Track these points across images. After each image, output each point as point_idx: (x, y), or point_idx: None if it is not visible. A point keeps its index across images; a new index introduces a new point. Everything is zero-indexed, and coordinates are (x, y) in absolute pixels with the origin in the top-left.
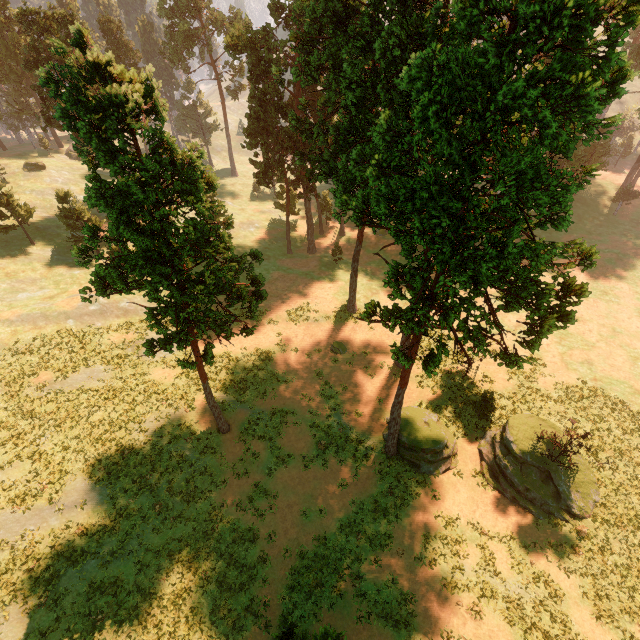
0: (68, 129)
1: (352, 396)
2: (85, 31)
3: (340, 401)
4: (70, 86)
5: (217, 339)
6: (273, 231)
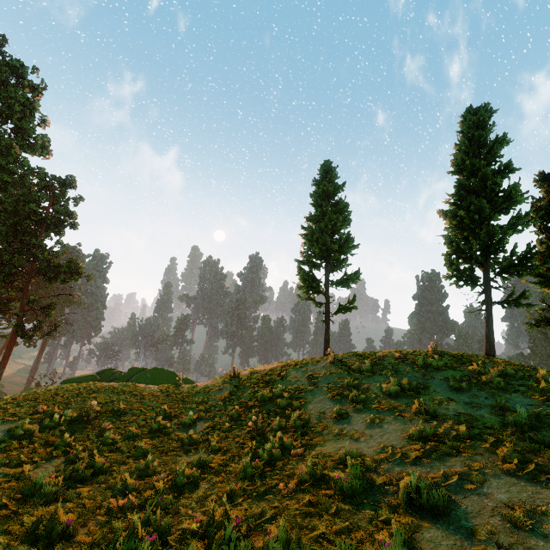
0: None
1: None
2: None
3: None
4: None
5: None
6: None
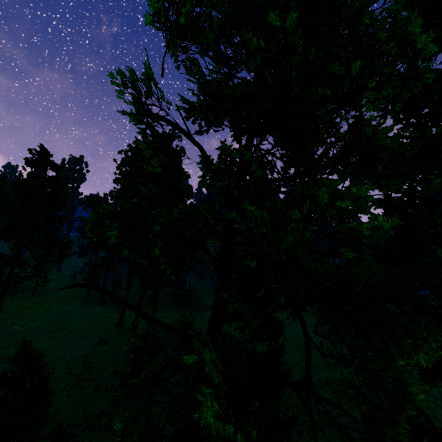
0: (26, 163)
1: (106, 363)
2: (47, 149)
3: (95, 365)
4: (37, 153)
5: (3, 335)
6: (77, 294)
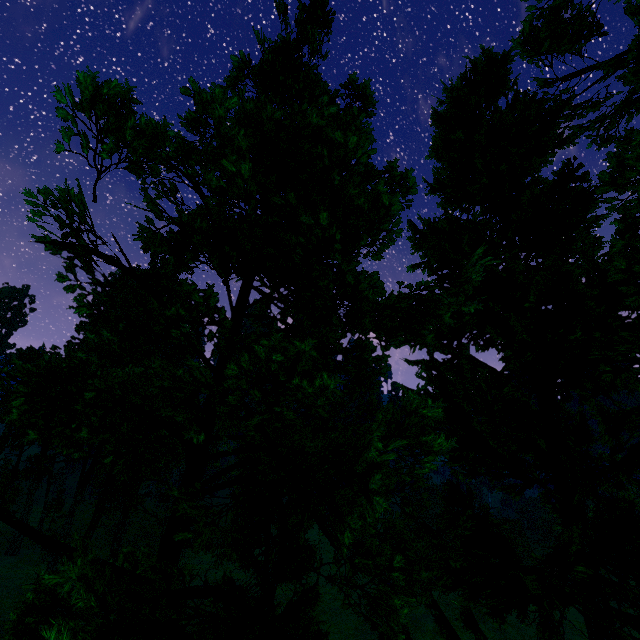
0: None
1: None
2: None
3: None
4: None
5: None
6: None
